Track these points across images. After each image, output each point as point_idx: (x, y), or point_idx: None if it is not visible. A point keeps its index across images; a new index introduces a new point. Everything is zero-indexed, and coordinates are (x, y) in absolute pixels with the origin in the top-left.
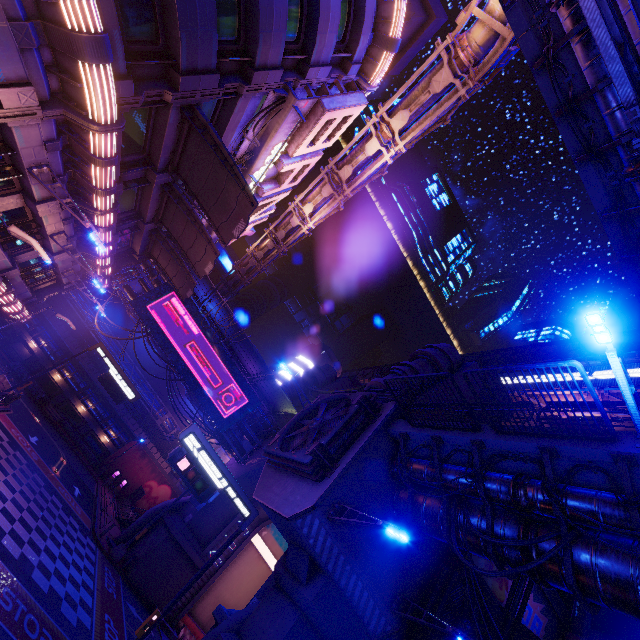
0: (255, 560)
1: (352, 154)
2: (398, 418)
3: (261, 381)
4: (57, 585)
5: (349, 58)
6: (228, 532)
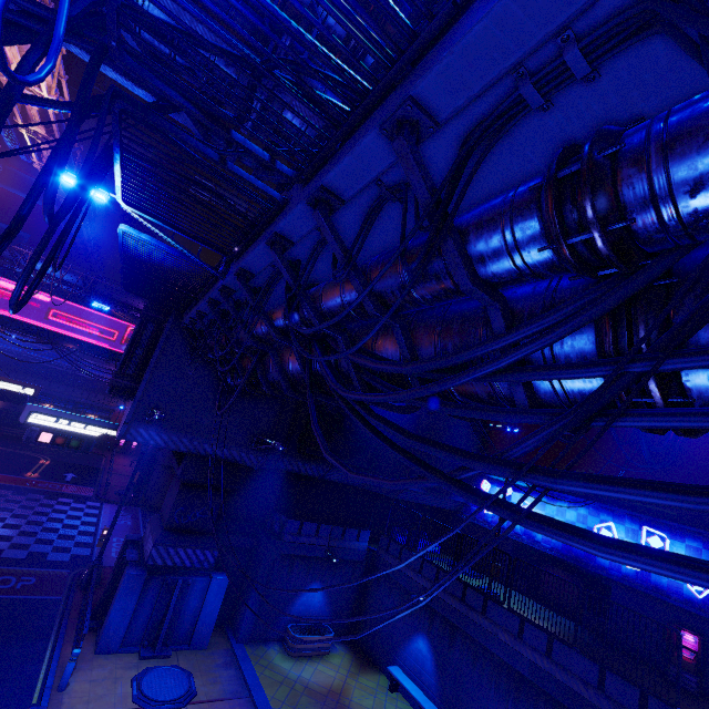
0: None
1: None
2: None
3: None
4: (40, 548)
5: None
6: None
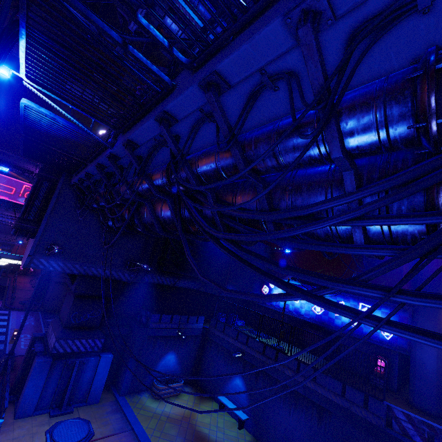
0: None
1: None
2: None
3: None
4: None
5: None
6: None
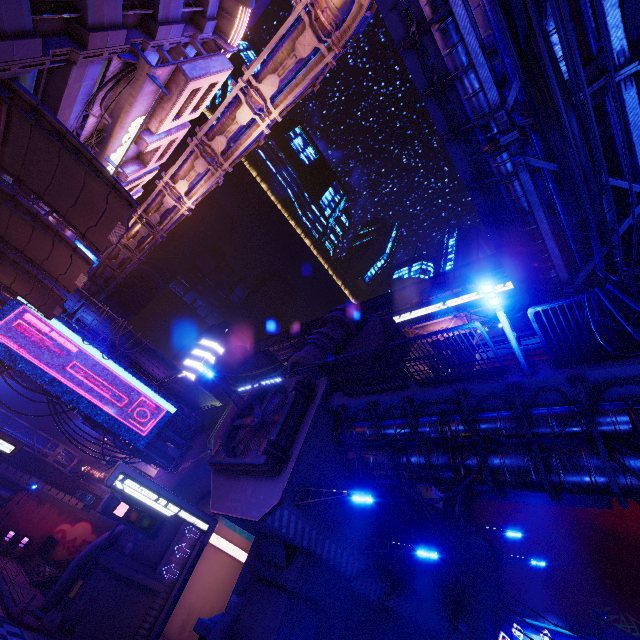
0: (213, 555)
1: (222, 123)
2: (332, 391)
3: (173, 383)
4: None
5: (201, 12)
6: (178, 543)
